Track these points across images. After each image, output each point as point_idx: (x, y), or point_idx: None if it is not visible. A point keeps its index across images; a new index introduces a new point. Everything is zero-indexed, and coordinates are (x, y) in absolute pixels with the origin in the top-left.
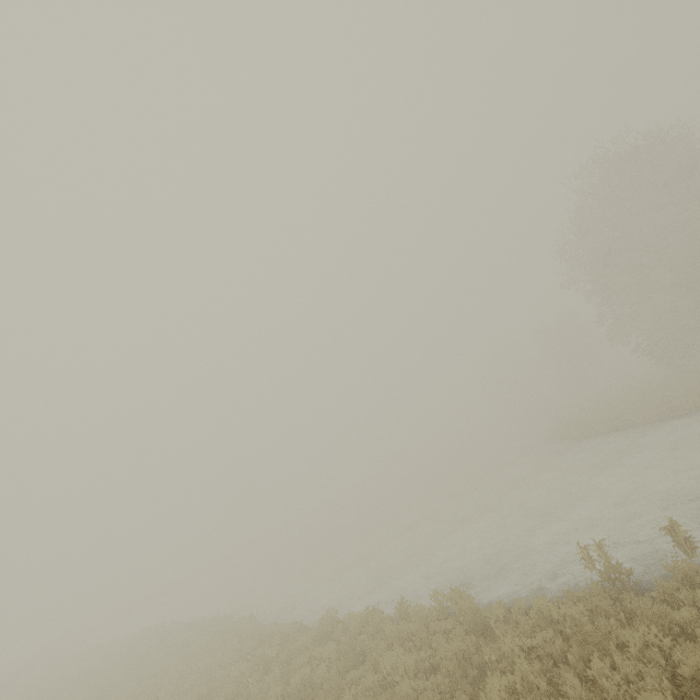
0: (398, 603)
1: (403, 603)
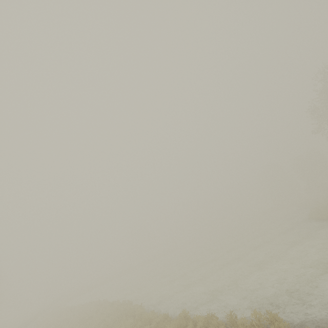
0: (228, 314)
1: (231, 315)
